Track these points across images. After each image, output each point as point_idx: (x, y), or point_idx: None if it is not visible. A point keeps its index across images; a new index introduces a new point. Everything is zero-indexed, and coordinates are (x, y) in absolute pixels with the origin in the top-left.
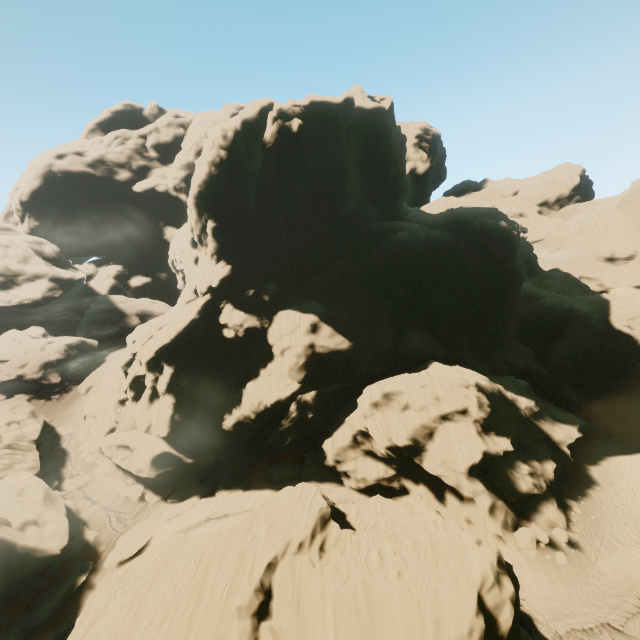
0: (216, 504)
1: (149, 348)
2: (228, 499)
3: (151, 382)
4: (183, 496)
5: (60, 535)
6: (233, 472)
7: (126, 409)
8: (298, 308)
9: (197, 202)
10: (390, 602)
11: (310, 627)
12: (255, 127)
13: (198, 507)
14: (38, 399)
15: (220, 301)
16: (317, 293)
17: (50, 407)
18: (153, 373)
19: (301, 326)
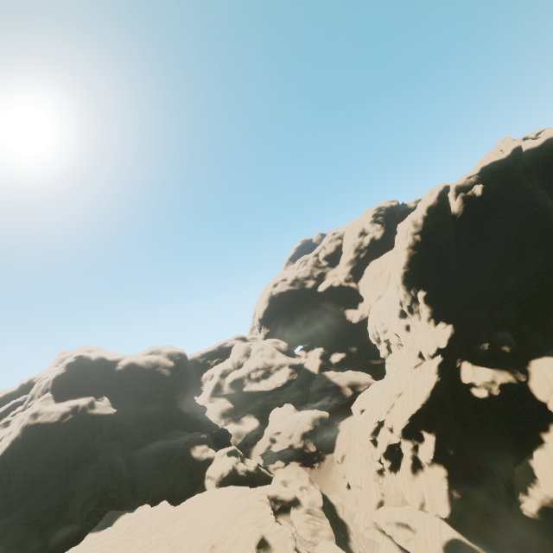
0: None
1: (400, 415)
2: None
3: (410, 451)
4: None
5: None
6: None
7: (386, 480)
8: None
9: (404, 280)
10: None
11: None
12: (438, 208)
13: None
14: (305, 466)
15: (453, 360)
16: None
17: (315, 474)
18: (410, 441)
19: None
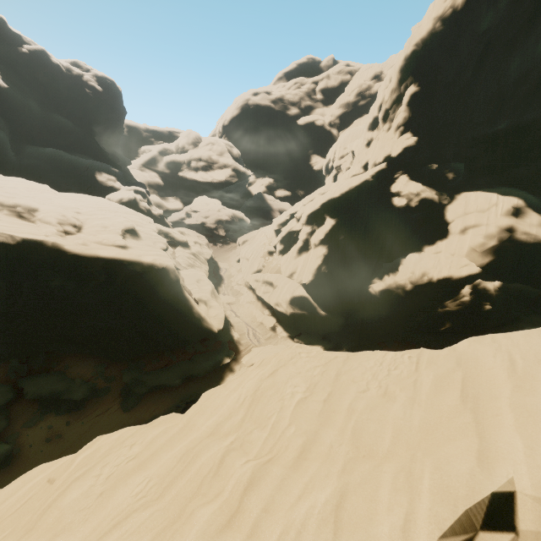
0: None
1: (315, 202)
2: None
3: (306, 234)
4: (308, 341)
5: (219, 320)
6: (358, 341)
7: (273, 258)
8: (492, 190)
9: (405, 65)
10: None
11: None
12: None
13: None
14: (209, 242)
15: (394, 172)
16: (516, 183)
17: (215, 249)
18: (311, 226)
19: (499, 205)
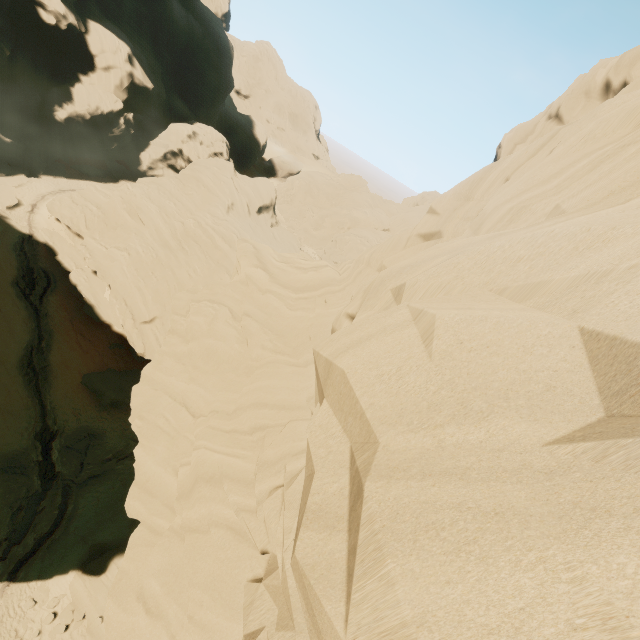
0: (53, 183)
1: None
2: (59, 182)
3: None
4: (7, 172)
5: None
6: (45, 163)
7: None
8: (109, 28)
9: None
10: (261, 188)
11: (246, 191)
12: None
13: (36, 183)
14: None
15: None
16: (114, 18)
17: None
18: None
19: (122, 52)
